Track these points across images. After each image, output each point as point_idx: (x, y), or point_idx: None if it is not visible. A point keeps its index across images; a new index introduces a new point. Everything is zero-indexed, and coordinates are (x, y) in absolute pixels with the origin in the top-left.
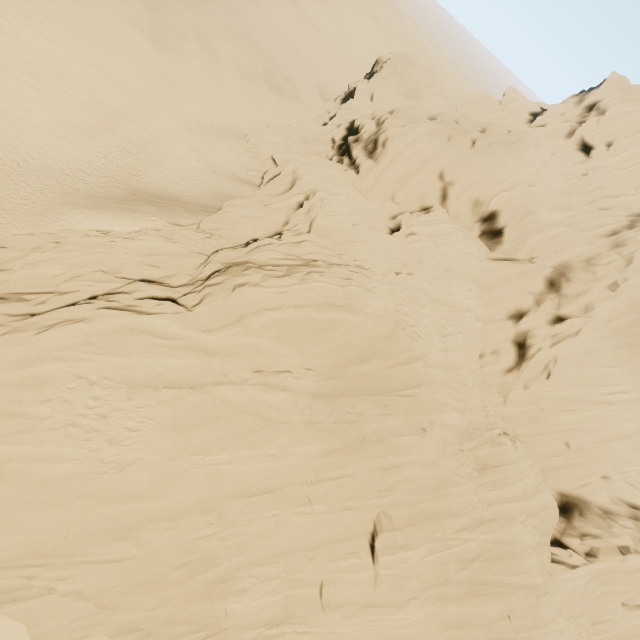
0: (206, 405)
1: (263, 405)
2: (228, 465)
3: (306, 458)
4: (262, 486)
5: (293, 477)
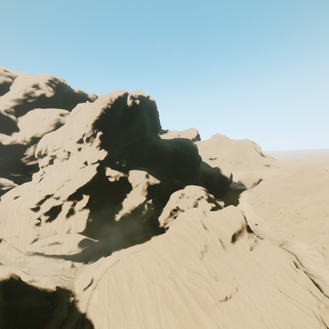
0: (284, 179)
1: (291, 178)
2: (284, 184)
3: (297, 185)
4: (288, 188)
5: (295, 188)
